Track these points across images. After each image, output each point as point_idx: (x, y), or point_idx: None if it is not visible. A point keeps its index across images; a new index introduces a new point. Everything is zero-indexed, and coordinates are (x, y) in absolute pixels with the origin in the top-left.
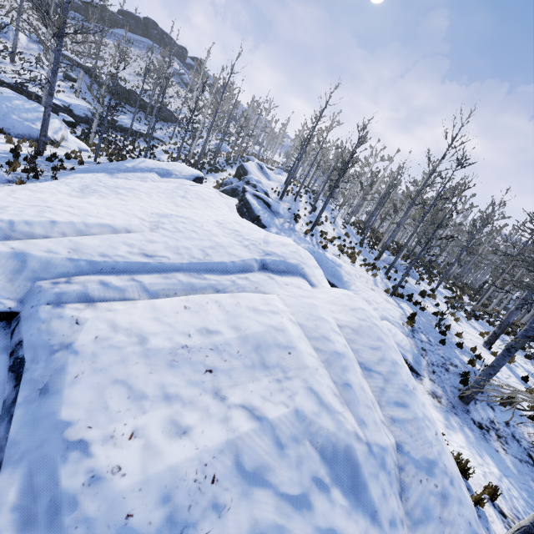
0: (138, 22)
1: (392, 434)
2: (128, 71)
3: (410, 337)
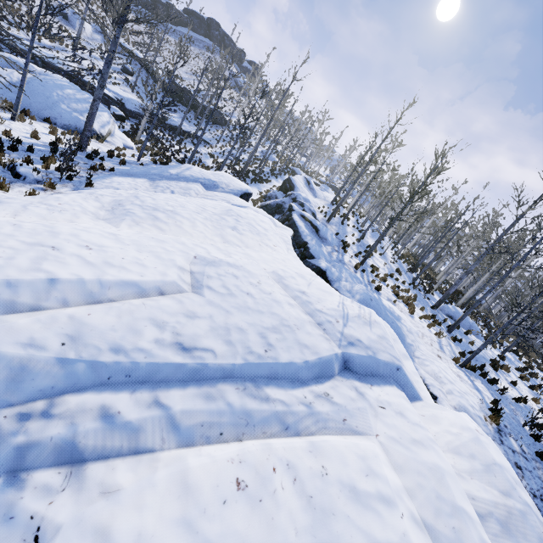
0: (202, 21)
1: None
2: (185, 69)
3: (497, 442)
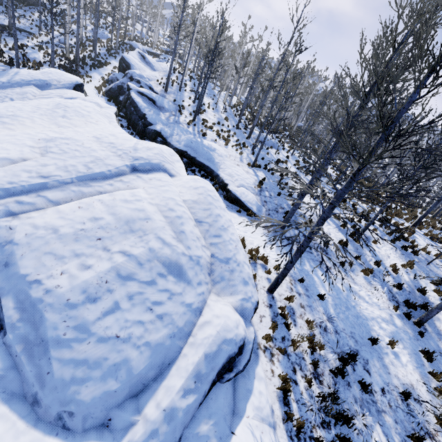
0: None
1: (210, 250)
2: None
3: (258, 195)
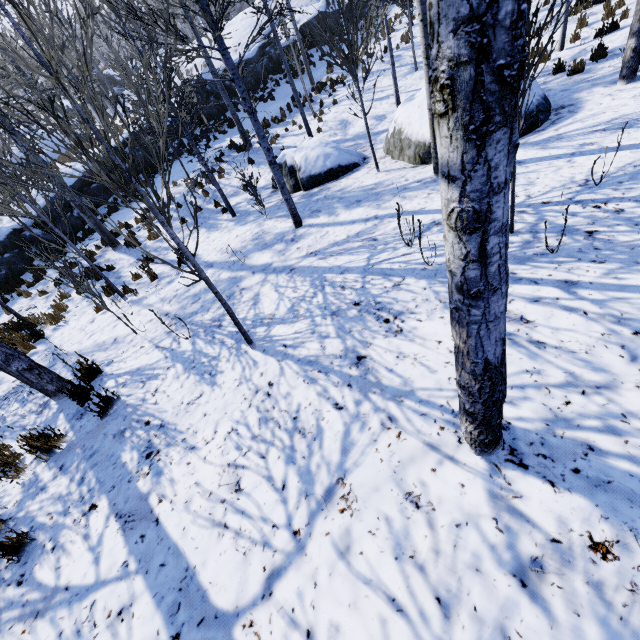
0: None
1: None
2: None
3: None
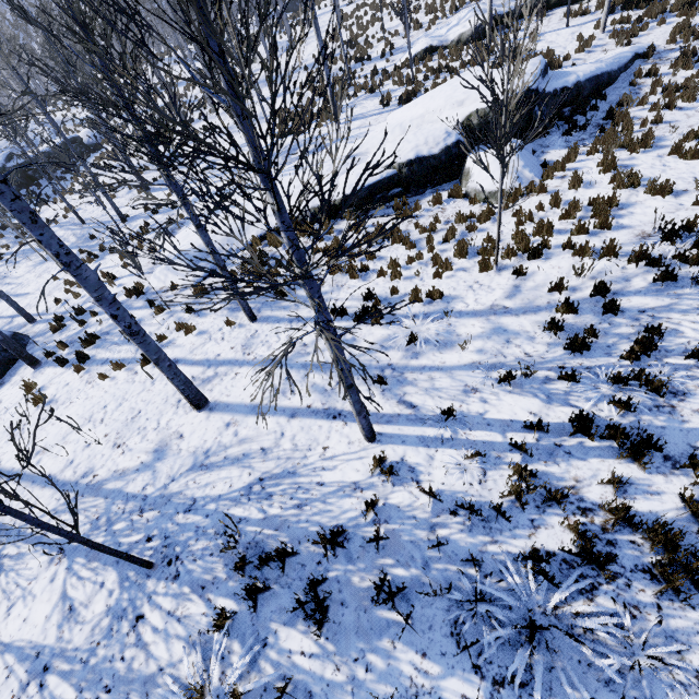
0: None
1: None
2: None
3: None
